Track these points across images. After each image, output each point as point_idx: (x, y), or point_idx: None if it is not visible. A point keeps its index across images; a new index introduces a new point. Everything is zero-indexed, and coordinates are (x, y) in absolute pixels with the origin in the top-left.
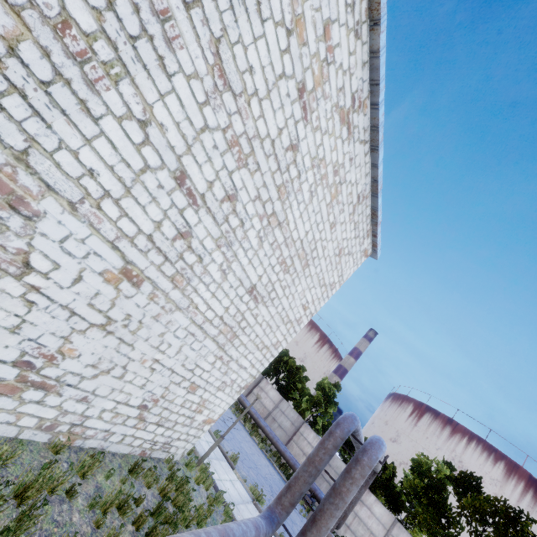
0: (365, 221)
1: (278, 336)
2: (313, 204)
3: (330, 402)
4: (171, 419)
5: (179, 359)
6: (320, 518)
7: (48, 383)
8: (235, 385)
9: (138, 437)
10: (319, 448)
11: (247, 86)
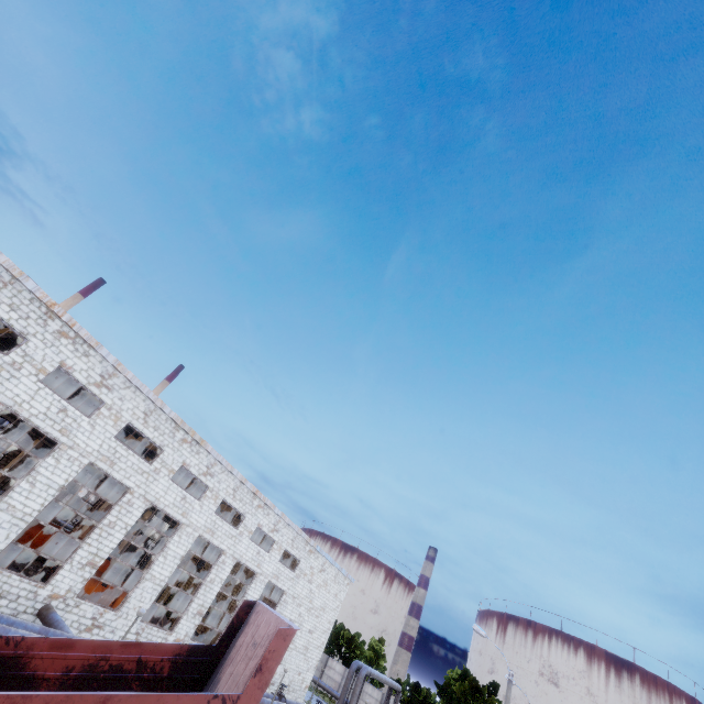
0: (342, 578)
1: (323, 639)
2: (320, 594)
3: (379, 656)
4: (296, 688)
5: (295, 664)
6: (350, 703)
7: (273, 682)
8: (312, 667)
9: (288, 698)
10: (346, 679)
11: (299, 594)
